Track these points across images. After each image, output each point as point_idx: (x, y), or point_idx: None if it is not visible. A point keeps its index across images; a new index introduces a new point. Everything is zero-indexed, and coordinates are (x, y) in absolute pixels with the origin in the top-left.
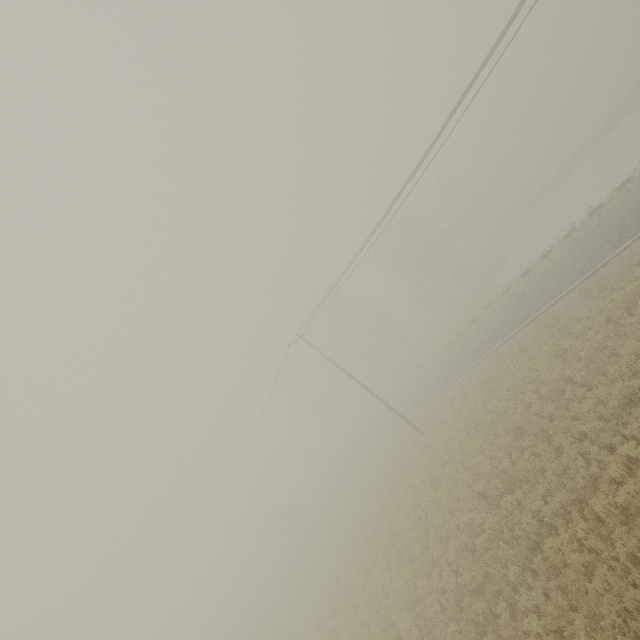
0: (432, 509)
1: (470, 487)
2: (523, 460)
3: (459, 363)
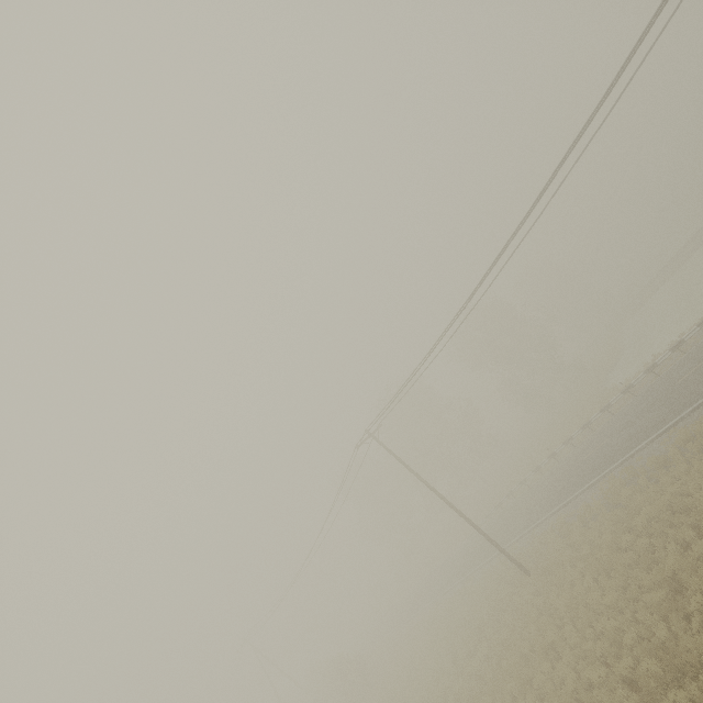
0: (551, 695)
1: (608, 666)
2: (691, 632)
3: (571, 479)
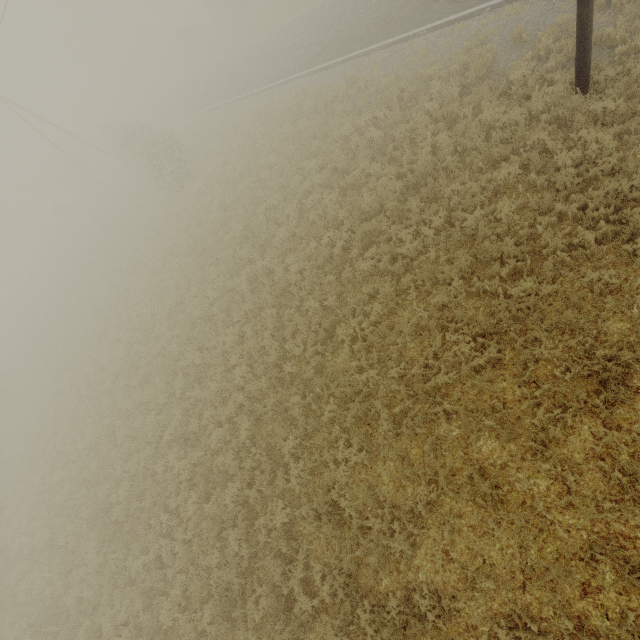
0: None
1: None
2: None
3: None
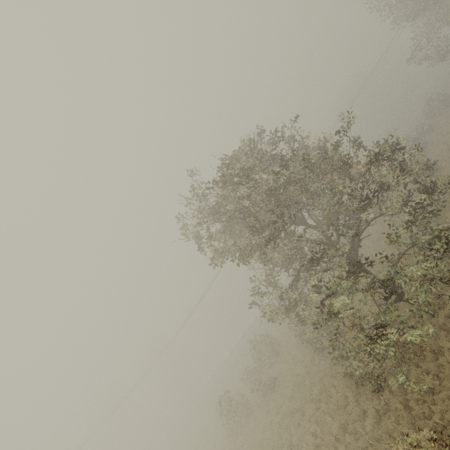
0: None
1: None
2: None
3: None
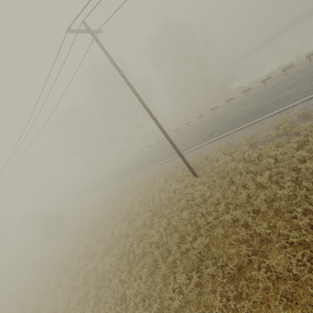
0: (309, 310)
1: None
2: None
3: (222, 125)
